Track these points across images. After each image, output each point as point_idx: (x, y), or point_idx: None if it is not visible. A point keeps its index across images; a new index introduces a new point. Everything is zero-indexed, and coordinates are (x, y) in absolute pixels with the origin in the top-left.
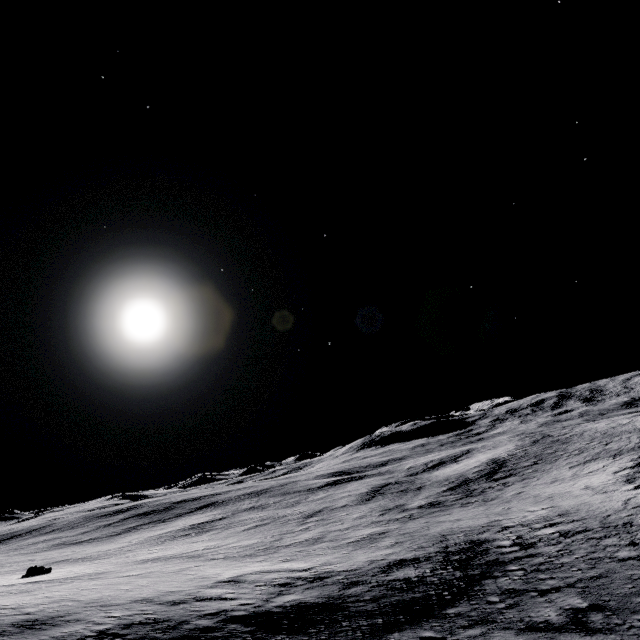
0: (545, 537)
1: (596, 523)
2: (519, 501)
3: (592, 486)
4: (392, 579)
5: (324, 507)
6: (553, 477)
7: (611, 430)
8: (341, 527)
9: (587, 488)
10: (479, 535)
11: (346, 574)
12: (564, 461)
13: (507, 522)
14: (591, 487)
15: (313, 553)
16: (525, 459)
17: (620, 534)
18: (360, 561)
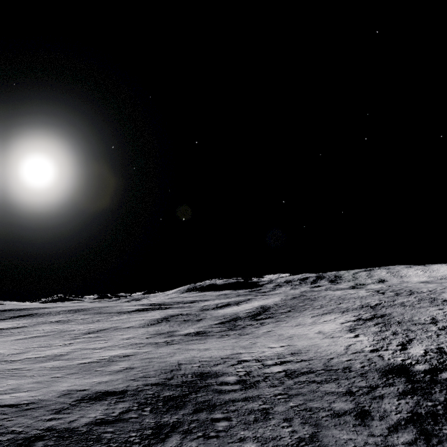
0: (271, 376)
1: (320, 365)
2: (266, 338)
3: (324, 331)
4: (50, 427)
5: (112, 326)
6: (298, 322)
7: (344, 296)
8: (100, 346)
9: (320, 333)
10: (212, 367)
11: (3, 412)
12: (309, 312)
13: (246, 356)
14: (323, 332)
15: (22, 373)
16: (283, 308)
17: (339, 379)
18: (56, 390)
